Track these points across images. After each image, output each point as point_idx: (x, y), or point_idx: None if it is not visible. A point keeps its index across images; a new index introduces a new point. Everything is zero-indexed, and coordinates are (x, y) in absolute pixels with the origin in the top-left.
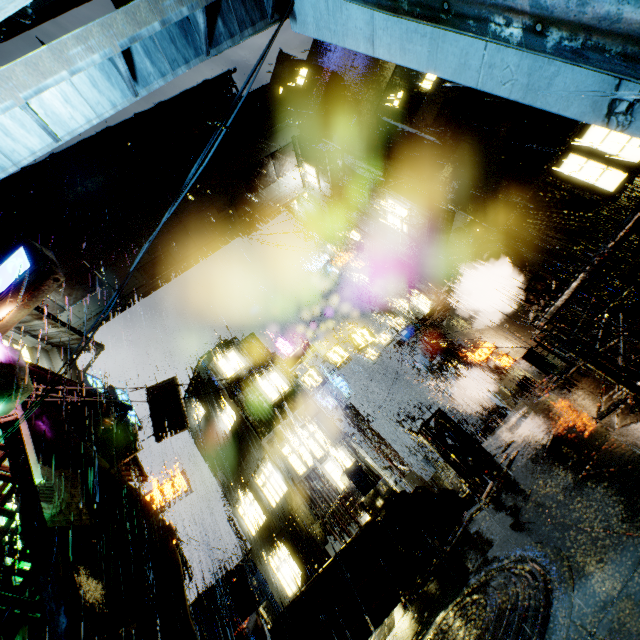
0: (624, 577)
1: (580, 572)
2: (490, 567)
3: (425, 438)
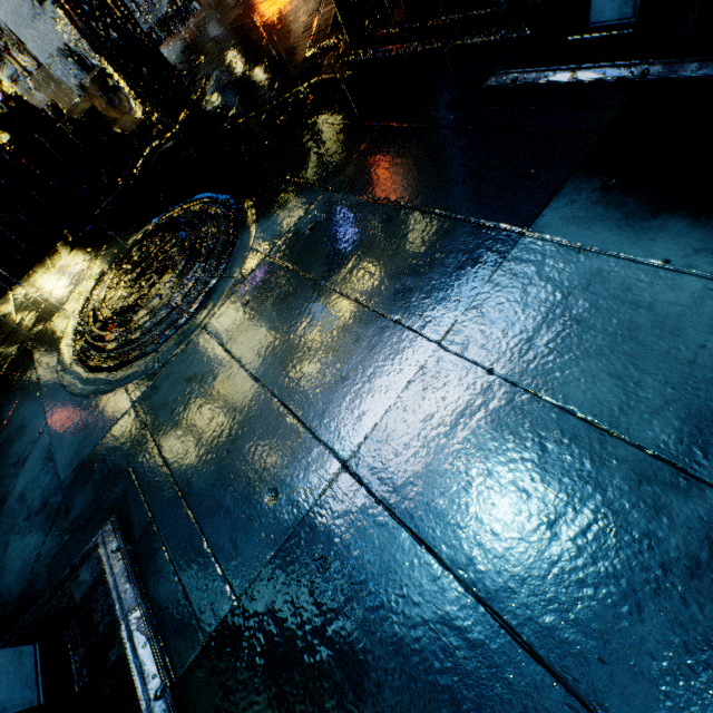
0: (297, 217)
1: (265, 213)
2: (178, 206)
3: (70, 18)
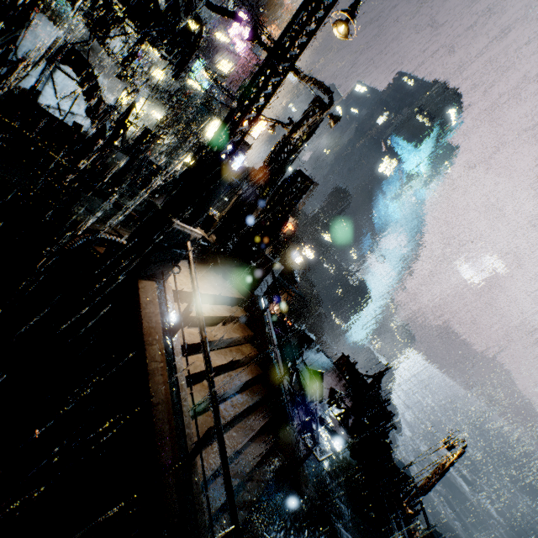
0: None
1: None
2: None
3: None
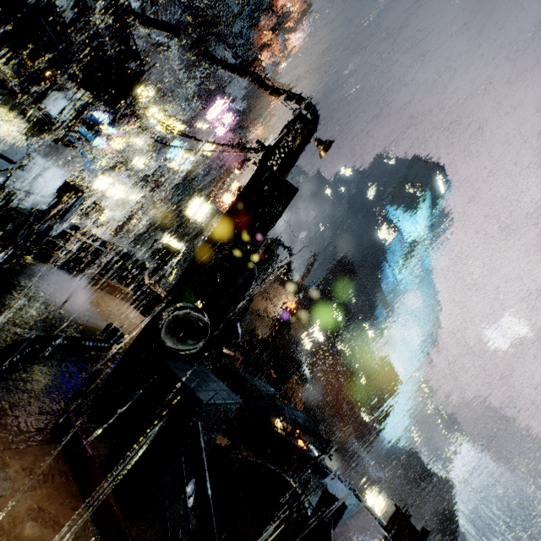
0: None
1: None
2: None
3: None
